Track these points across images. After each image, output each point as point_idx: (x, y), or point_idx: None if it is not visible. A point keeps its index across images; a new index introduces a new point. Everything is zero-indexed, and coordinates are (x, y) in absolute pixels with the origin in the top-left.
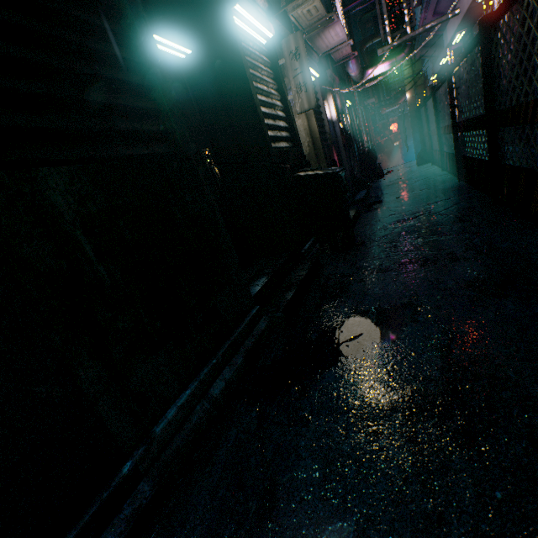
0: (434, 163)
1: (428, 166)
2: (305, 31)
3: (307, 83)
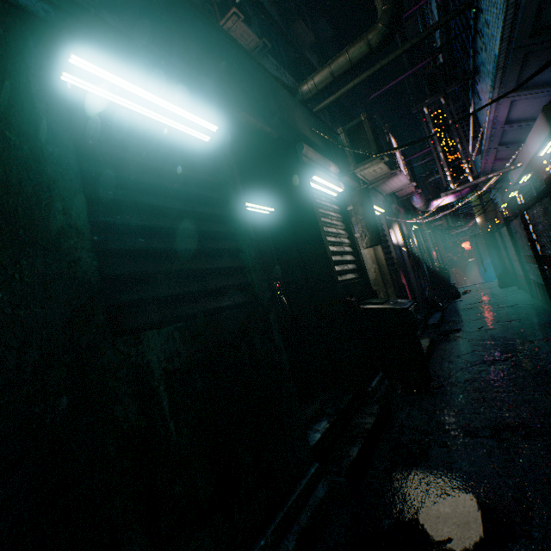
0: (520, 287)
1: (513, 289)
2: (371, 182)
3: (373, 225)
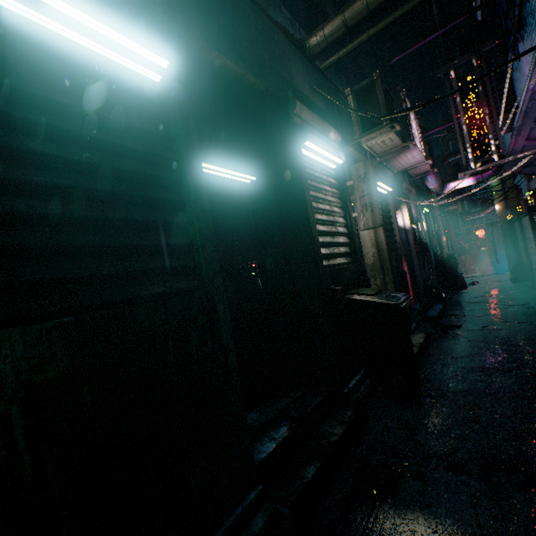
0: (534, 283)
1: (526, 285)
2: (379, 155)
3: (373, 204)
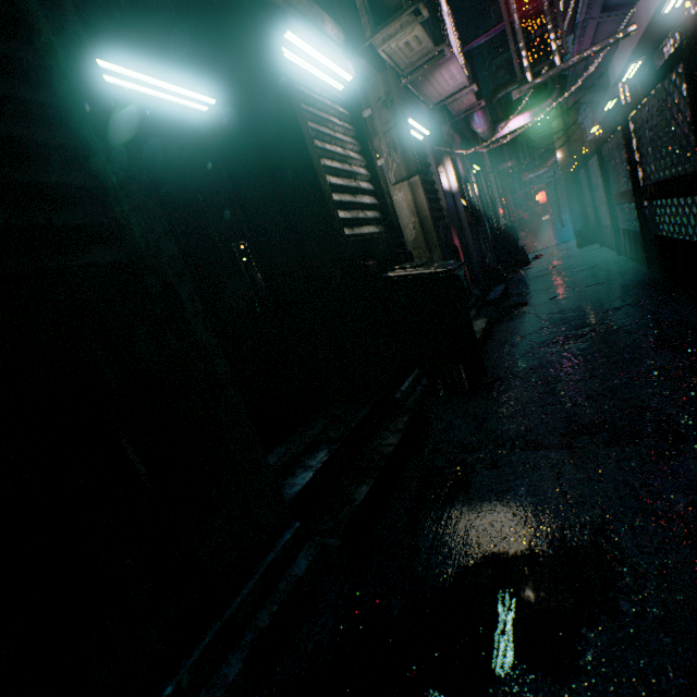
0: (603, 244)
1: (594, 247)
2: (405, 73)
3: (404, 140)
